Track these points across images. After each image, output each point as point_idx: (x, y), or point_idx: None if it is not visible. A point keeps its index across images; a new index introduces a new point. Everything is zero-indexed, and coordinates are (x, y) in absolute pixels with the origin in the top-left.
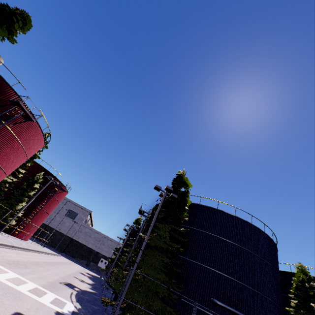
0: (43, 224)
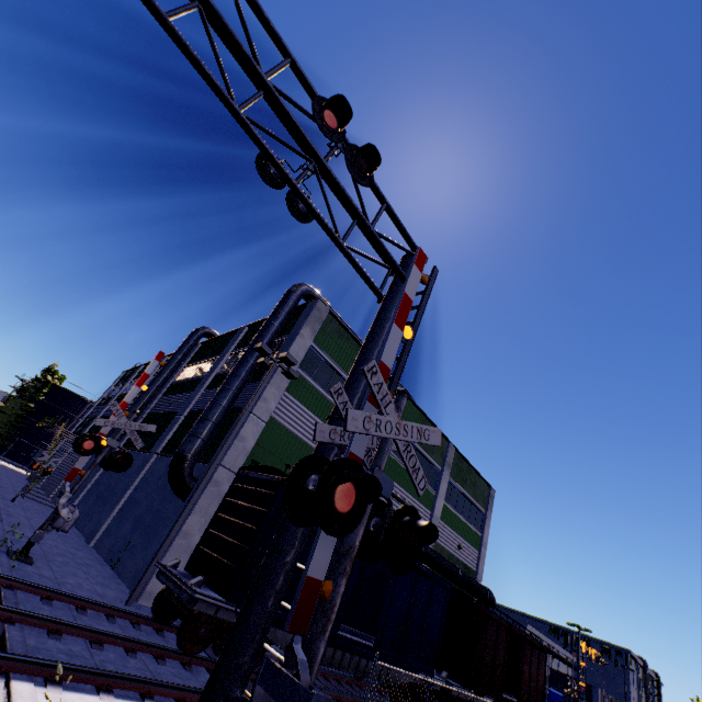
0: None
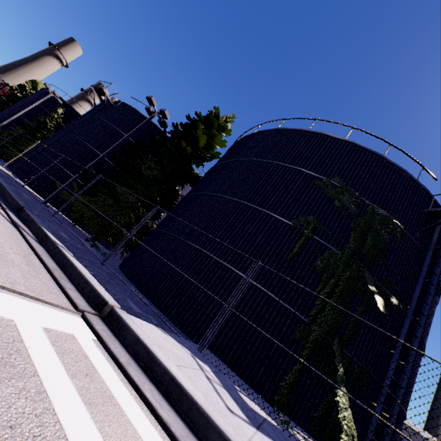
0: None
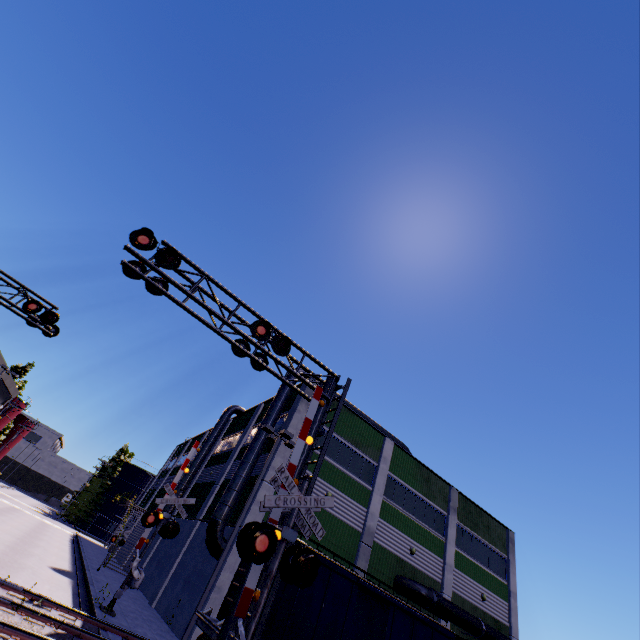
0: None
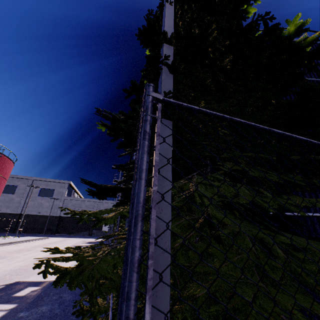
0: (13, 215)
